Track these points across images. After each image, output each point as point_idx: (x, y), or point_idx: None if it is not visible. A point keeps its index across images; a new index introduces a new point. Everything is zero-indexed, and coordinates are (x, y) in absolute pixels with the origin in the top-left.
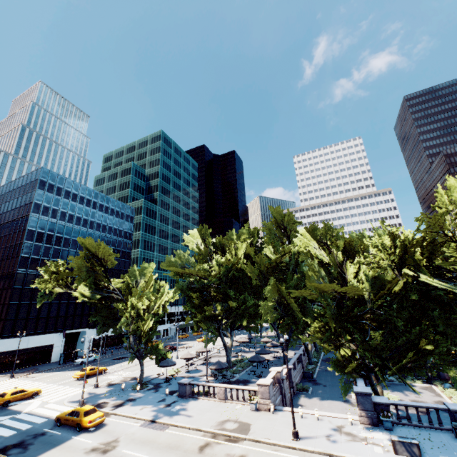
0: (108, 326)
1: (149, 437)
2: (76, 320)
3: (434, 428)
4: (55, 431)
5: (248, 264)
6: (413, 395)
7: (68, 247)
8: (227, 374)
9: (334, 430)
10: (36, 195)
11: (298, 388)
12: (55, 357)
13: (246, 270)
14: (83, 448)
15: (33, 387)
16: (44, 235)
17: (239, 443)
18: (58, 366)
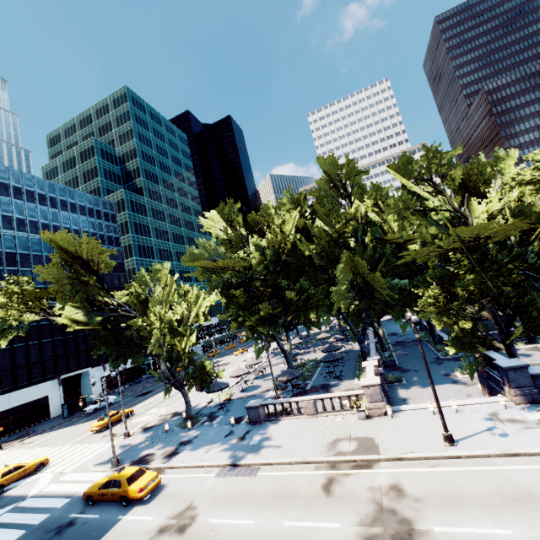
0: (124, 357)
1: (239, 490)
2: (70, 360)
3: None
4: (88, 515)
5: (304, 240)
6: (526, 360)
7: (30, 266)
8: (297, 383)
9: (490, 420)
10: None
11: (389, 381)
12: (55, 411)
13: (305, 248)
14: (144, 531)
15: (34, 456)
16: None
17: (375, 467)
18: (64, 421)
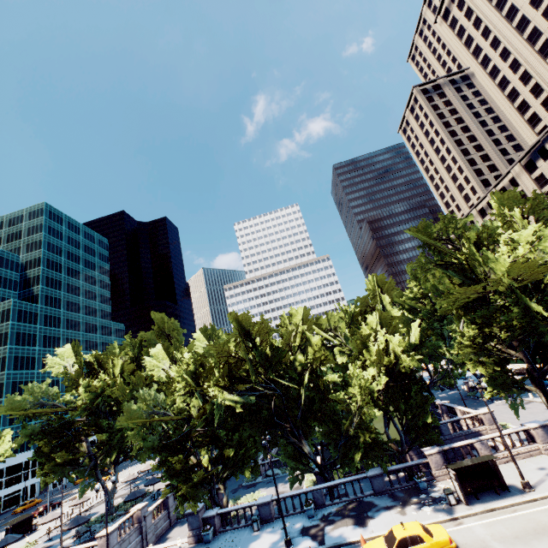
0: None
1: None
2: None
3: (247, 526)
4: None
5: (121, 386)
6: (282, 487)
7: None
8: (96, 527)
9: None
10: None
11: (178, 516)
12: None
13: (115, 395)
14: None
15: None
16: None
17: None
18: None
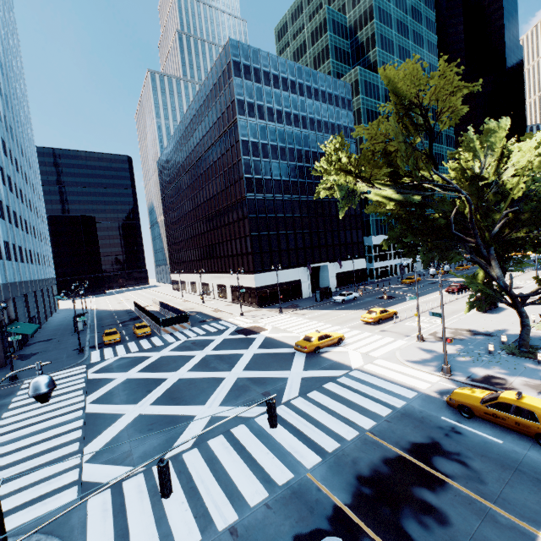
0: (429, 251)
1: None
2: (314, 253)
3: None
4: (476, 431)
5: None
6: None
7: (286, 159)
8: None
9: None
10: (235, 87)
11: None
12: (305, 293)
13: None
14: None
15: (318, 328)
16: (258, 146)
17: None
18: (318, 303)
